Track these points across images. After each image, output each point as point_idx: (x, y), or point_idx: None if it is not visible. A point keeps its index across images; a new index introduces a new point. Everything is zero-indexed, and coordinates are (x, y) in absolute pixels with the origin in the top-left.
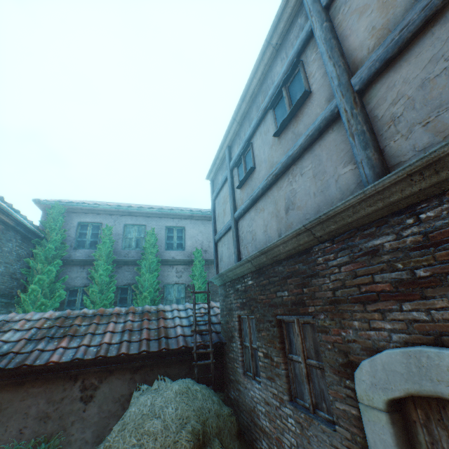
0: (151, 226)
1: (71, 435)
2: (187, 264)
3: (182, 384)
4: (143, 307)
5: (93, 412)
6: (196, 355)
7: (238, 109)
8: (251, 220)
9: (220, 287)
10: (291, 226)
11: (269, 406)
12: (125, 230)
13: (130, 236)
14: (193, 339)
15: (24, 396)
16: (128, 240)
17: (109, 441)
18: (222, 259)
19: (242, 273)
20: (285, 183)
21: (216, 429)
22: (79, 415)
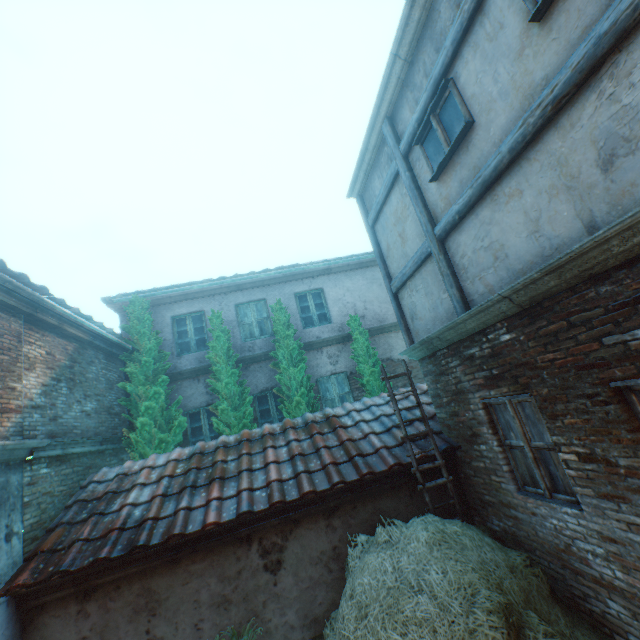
0: (274, 298)
1: (268, 621)
2: (341, 343)
3: (430, 528)
4: (303, 418)
5: (288, 584)
6: (420, 474)
7: (402, 30)
8: (483, 226)
9: (423, 363)
10: (632, 190)
11: (616, 545)
12: (238, 313)
13: (247, 321)
14: (404, 451)
15: (186, 578)
16: (247, 327)
17: (348, 638)
18: (415, 317)
19: (479, 327)
20: (590, 107)
21: (520, 594)
22: (270, 591)
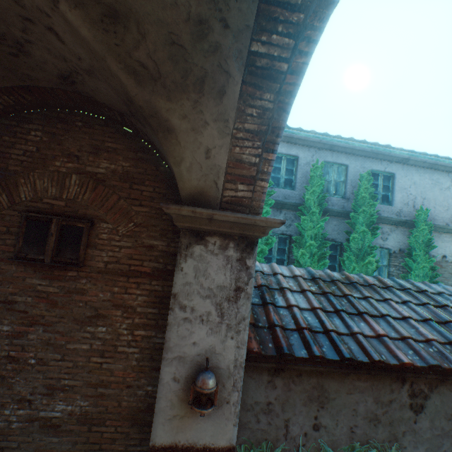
0: (354, 167)
1: (402, 447)
2: (394, 225)
3: None
4: (392, 280)
5: (424, 426)
6: None
7: None
8: None
9: None
10: None
11: None
12: (322, 169)
13: (327, 178)
14: None
15: (350, 389)
16: (325, 184)
17: None
18: None
19: None
20: None
21: None
22: (409, 426)
